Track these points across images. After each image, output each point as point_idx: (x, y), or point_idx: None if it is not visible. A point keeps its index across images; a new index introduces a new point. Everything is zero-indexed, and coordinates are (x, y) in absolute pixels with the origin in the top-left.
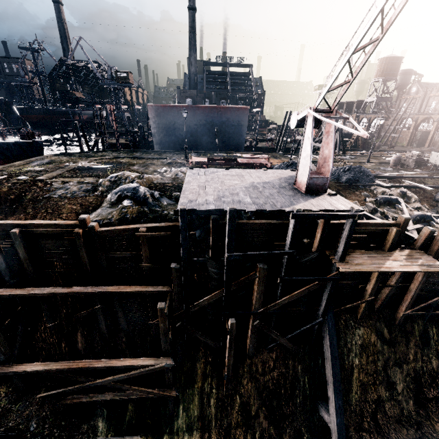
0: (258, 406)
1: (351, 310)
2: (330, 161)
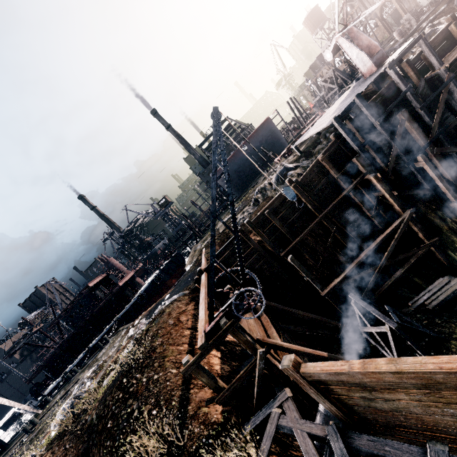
0: None
1: None
2: (372, 43)
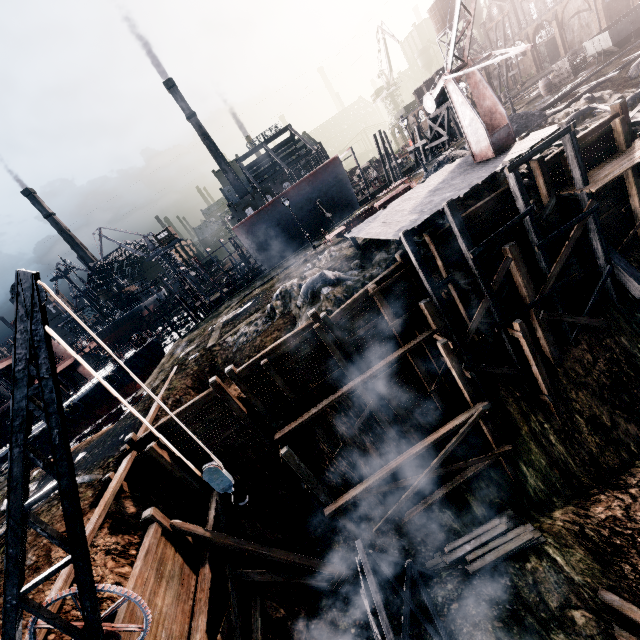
0: (608, 414)
1: (633, 244)
2: (498, 108)
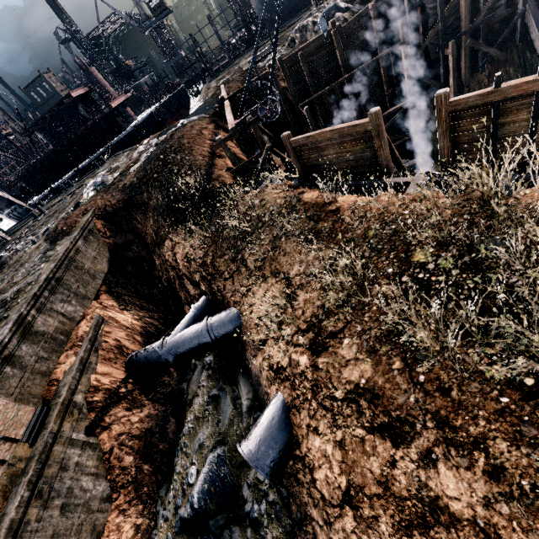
0: None
1: None
2: None
